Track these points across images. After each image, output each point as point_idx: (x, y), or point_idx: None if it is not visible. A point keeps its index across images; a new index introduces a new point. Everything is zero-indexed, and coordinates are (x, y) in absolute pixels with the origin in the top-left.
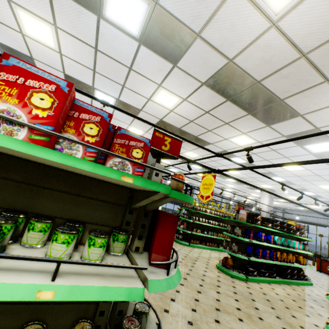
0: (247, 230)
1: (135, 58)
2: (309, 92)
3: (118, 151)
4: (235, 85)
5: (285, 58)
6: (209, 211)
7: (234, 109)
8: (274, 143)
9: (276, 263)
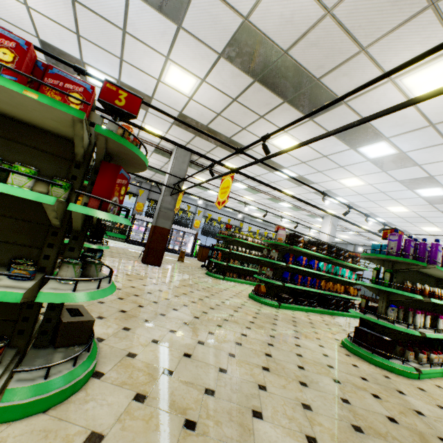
0: (286, 253)
1: (127, 15)
2: (347, 67)
3: (50, 92)
4: (259, 57)
5: (308, 16)
6: (252, 239)
7: (265, 94)
8: (286, 126)
9: (318, 291)
